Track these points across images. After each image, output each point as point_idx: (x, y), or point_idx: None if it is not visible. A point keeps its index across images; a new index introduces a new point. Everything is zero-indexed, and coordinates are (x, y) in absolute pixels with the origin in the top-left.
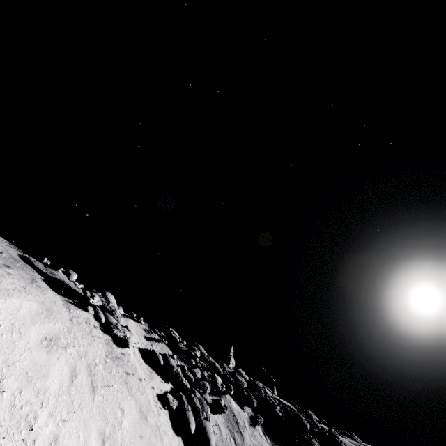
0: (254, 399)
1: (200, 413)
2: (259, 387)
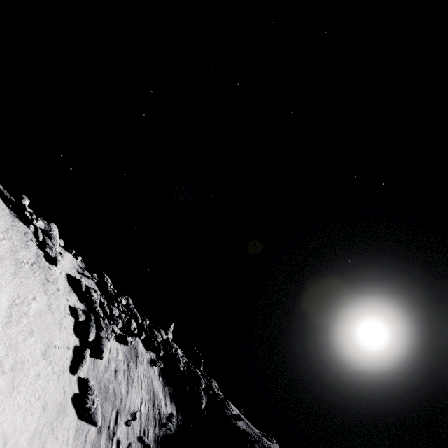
0: (162, 350)
1: (102, 332)
2: (172, 346)
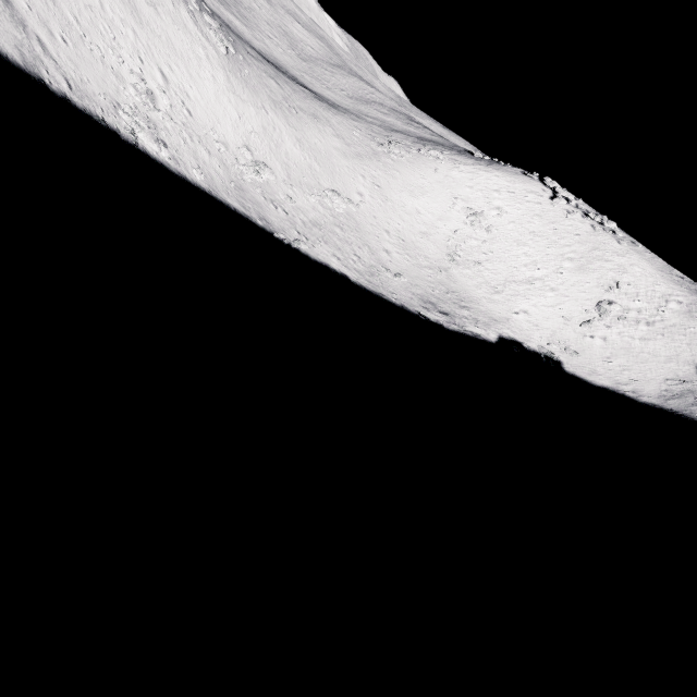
0: None
1: None
2: None
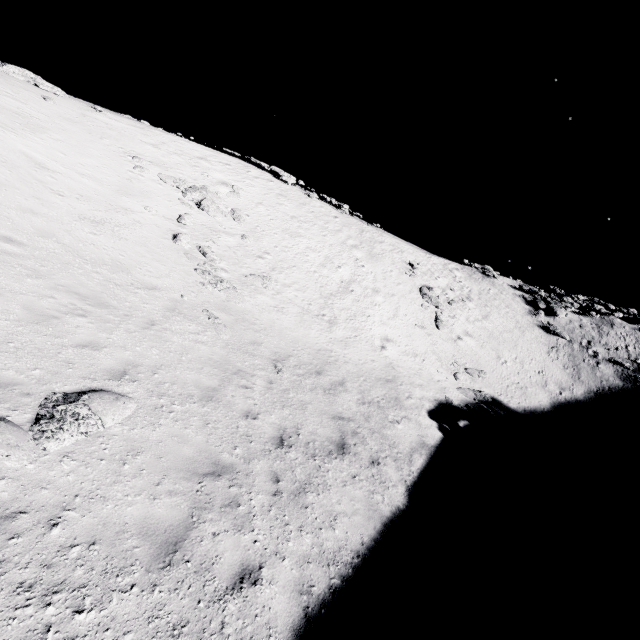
0: None
1: (551, 304)
2: None
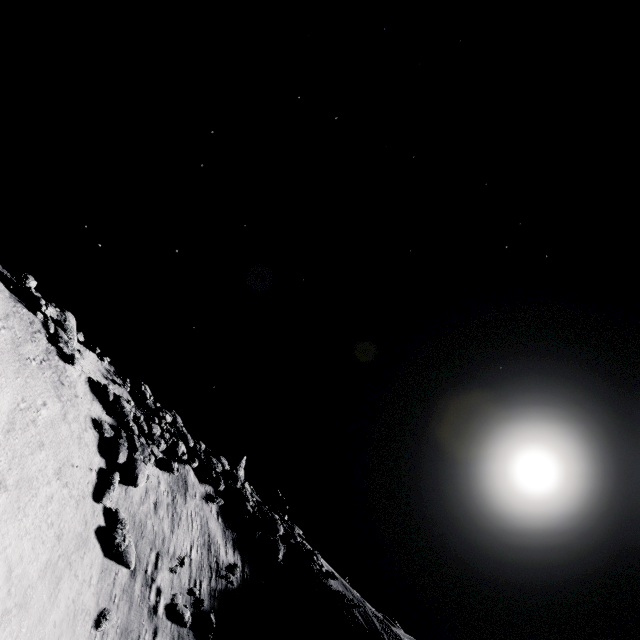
0: (222, 484)
1: (137, 453)
2: (237, 478)
